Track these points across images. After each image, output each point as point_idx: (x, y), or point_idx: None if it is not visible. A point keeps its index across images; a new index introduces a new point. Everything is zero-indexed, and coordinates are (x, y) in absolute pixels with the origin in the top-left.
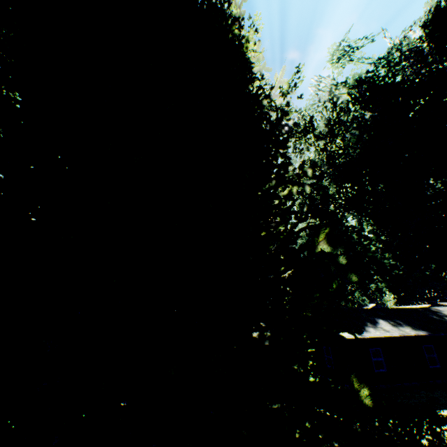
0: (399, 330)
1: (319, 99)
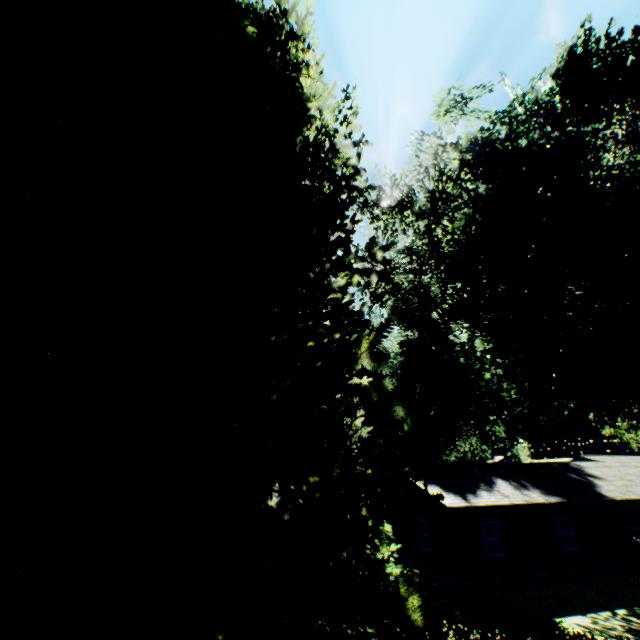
0: (523, 495)
1: (420, 163)
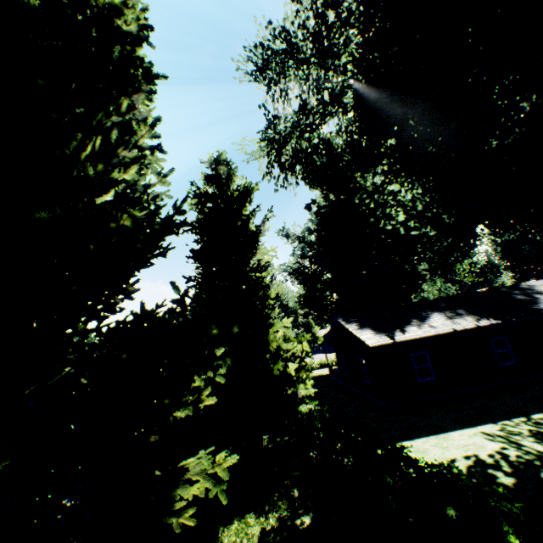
0: (453, 324)
1: None
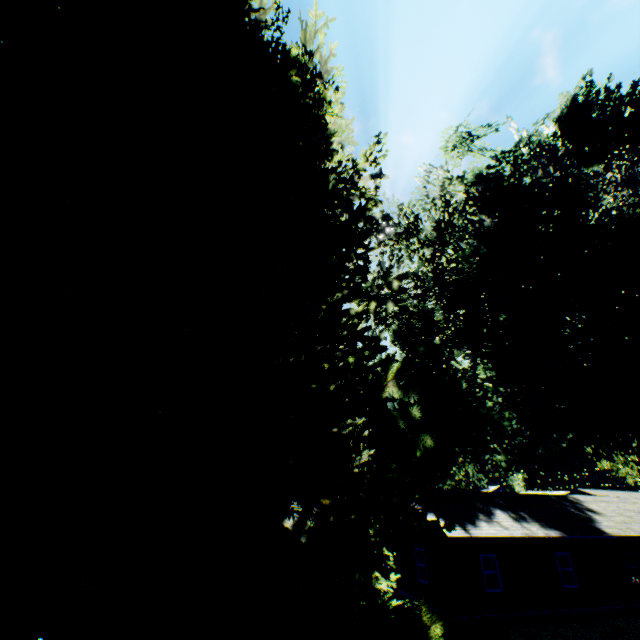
0: (523, 528)
1: (427, 194)
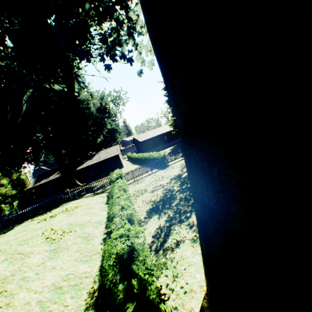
0: (53, 177)
1: None
